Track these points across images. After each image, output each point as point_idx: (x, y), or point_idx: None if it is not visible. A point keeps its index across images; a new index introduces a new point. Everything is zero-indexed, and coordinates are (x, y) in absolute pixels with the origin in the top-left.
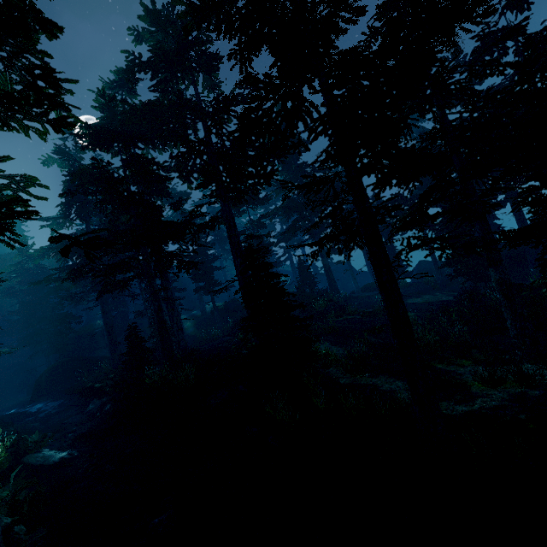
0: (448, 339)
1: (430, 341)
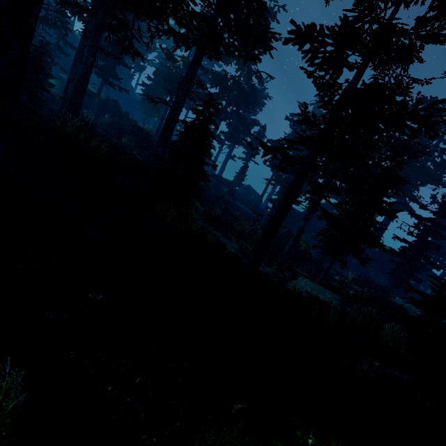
0: (253, 236)
1: (245, 231)
